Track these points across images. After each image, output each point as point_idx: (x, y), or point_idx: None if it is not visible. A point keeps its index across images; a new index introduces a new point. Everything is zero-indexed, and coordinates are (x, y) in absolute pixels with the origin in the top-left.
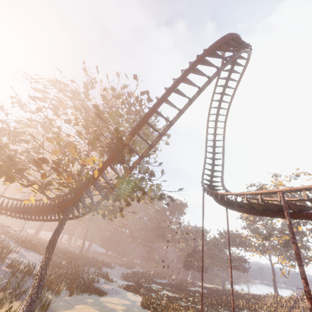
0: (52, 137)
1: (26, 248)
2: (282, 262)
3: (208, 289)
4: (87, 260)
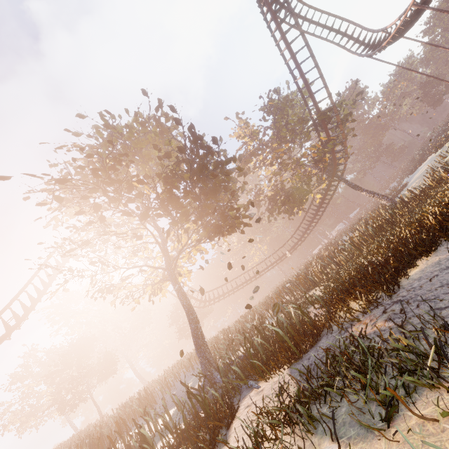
0: (304, 156)
1: None
2: None
3: None
4: (362, 213)
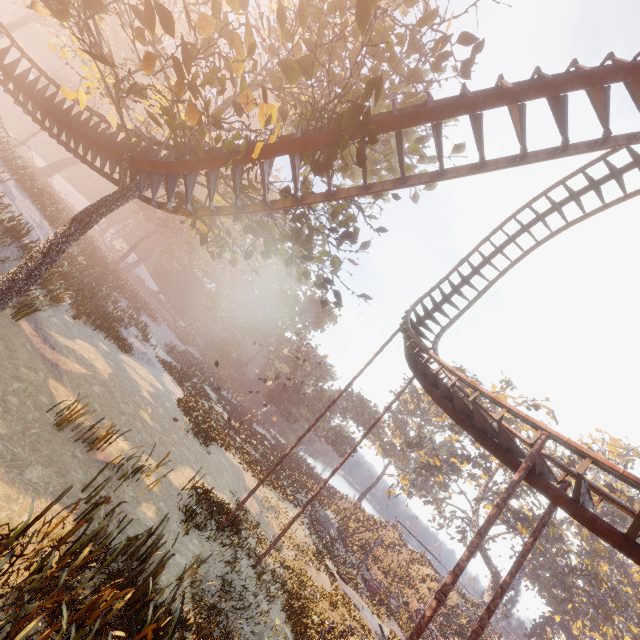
0: None
1: (20, 185)
2: (401, 481)
3: (278, 442)
4: (122, 283)
